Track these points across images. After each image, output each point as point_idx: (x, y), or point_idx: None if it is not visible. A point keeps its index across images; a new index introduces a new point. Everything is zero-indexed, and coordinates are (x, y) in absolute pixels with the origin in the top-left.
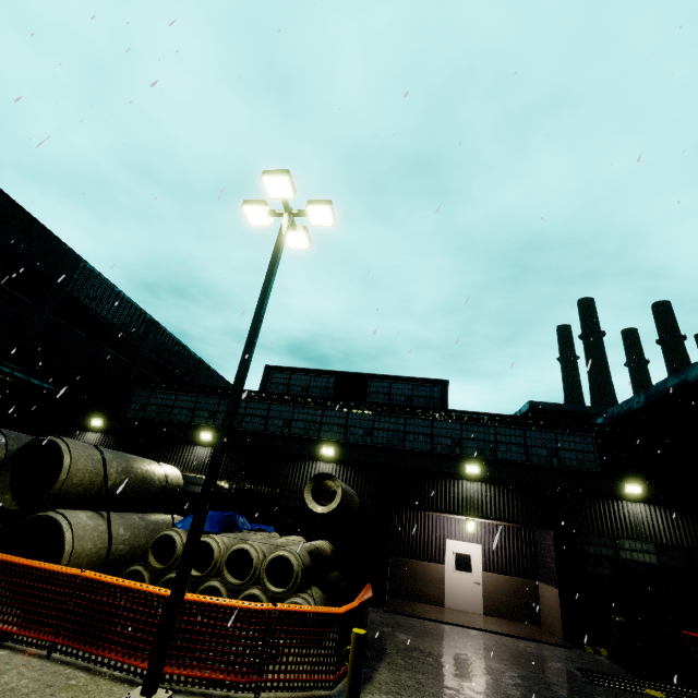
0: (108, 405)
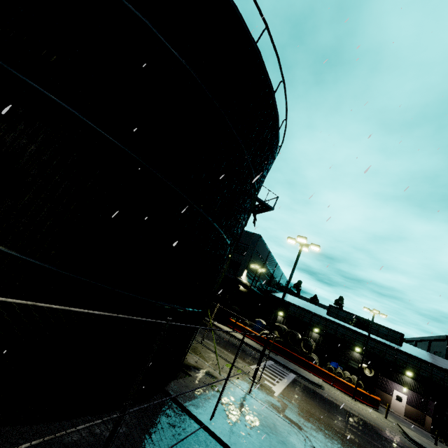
0: (283, 308)
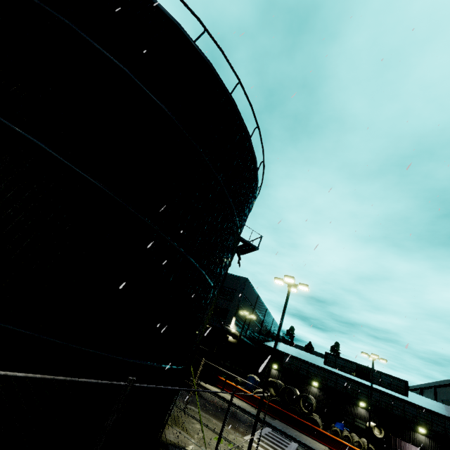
0: (277, 360)
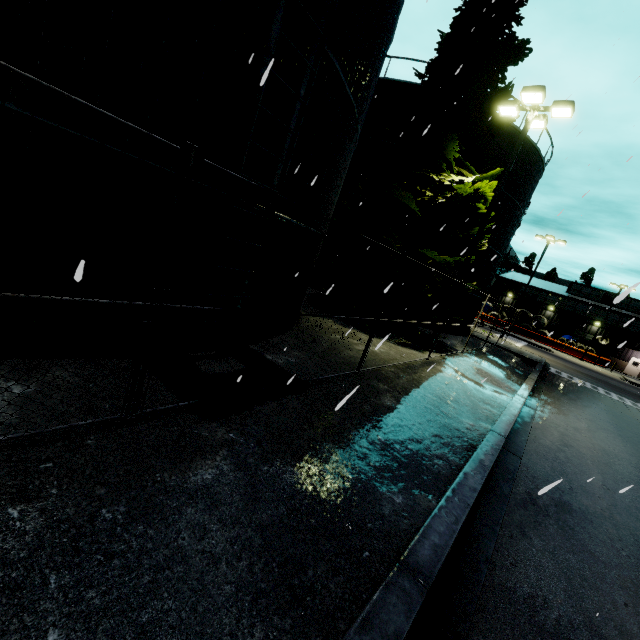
0: (513, 290)
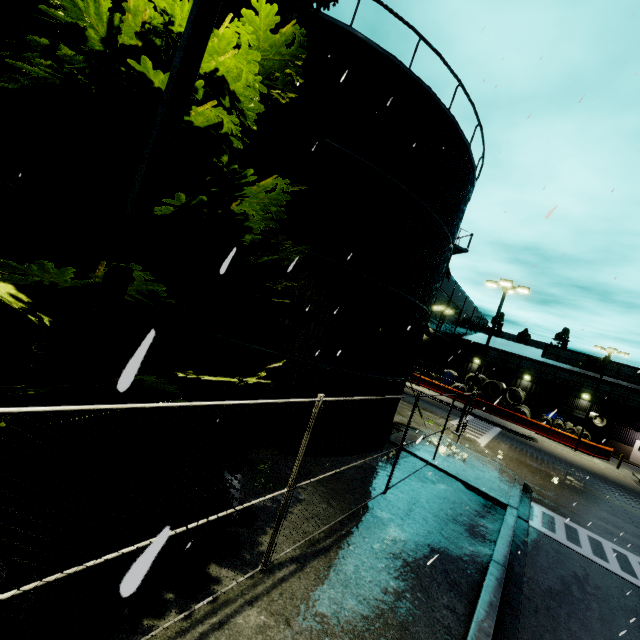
0: (479, 354)
